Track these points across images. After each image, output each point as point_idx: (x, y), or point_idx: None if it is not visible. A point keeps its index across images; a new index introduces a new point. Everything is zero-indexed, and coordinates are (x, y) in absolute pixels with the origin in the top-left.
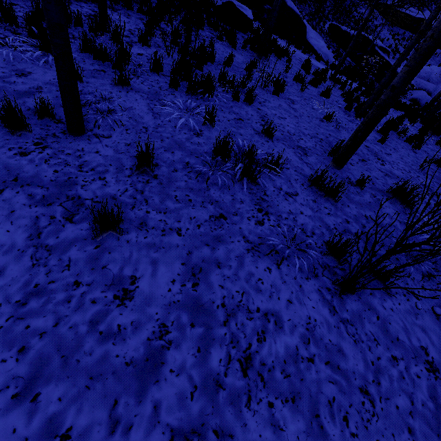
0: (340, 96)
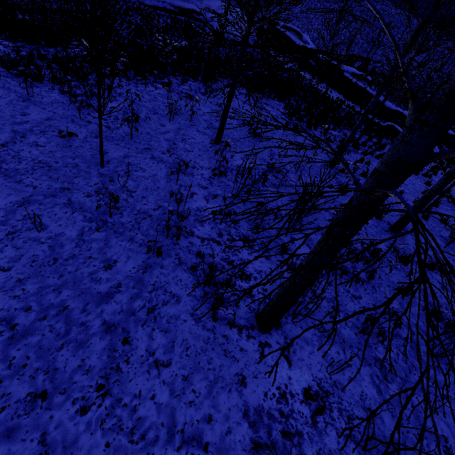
0: None
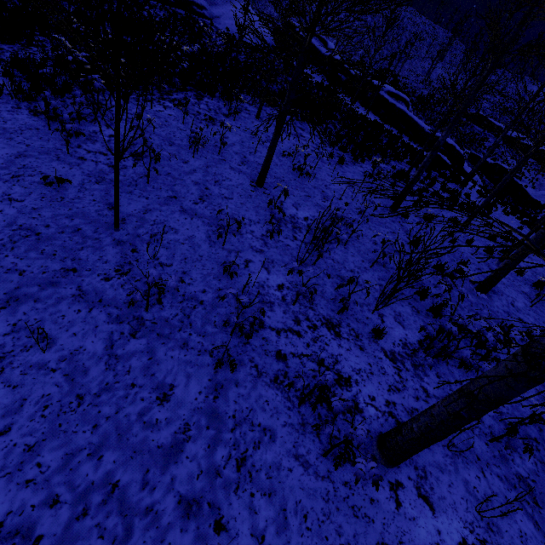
0: (510, 214)
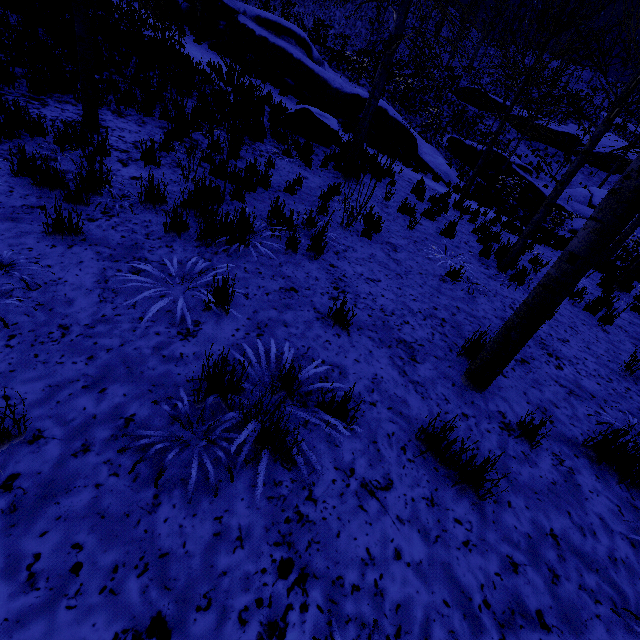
0: (470, 234)
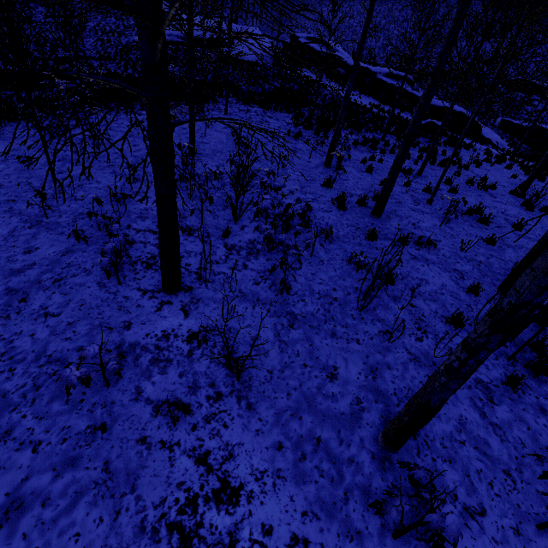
0: (519, 169)
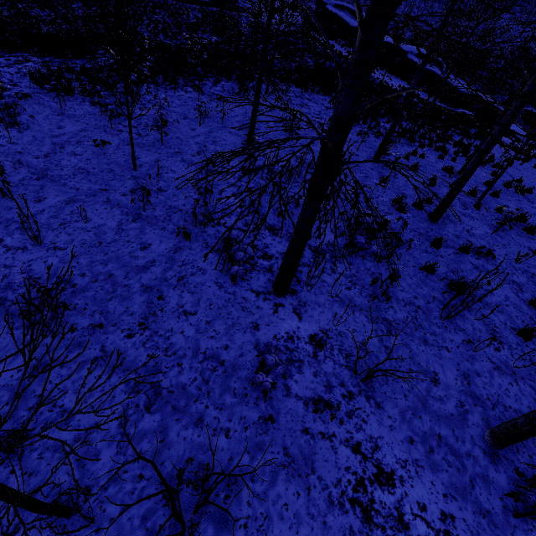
0: None
